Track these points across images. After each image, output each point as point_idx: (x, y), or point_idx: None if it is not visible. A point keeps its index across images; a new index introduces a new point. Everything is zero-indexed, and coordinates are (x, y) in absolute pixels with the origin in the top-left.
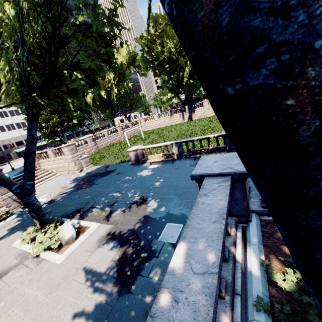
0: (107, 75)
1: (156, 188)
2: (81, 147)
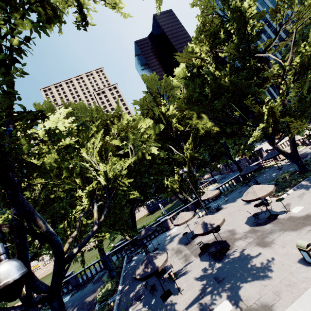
0: None
1: None
2: None
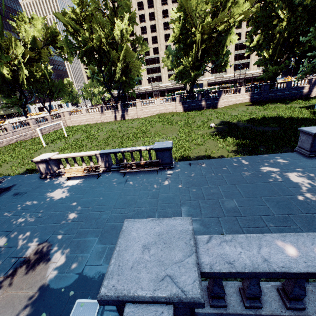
0: (12, 49)
1: (69, 223)
2: None
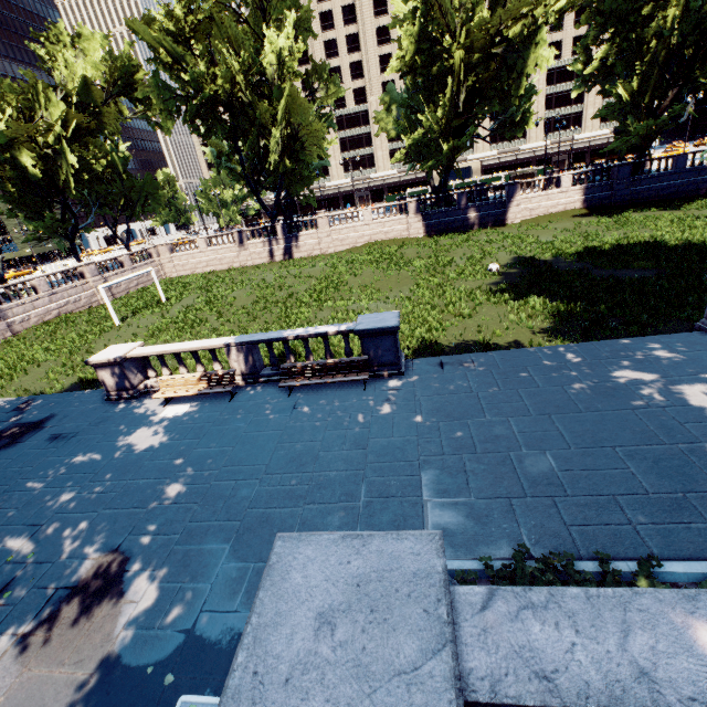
0: (40, 109)
1: (167, 508)
2: None
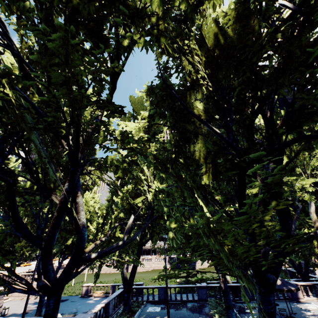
0: None
1: None
2: (31, 277)
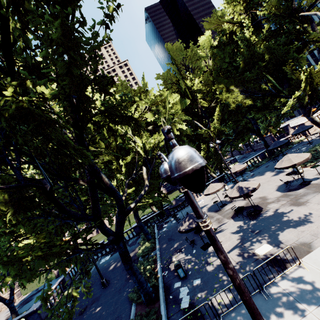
0: None
1: None
2: None
